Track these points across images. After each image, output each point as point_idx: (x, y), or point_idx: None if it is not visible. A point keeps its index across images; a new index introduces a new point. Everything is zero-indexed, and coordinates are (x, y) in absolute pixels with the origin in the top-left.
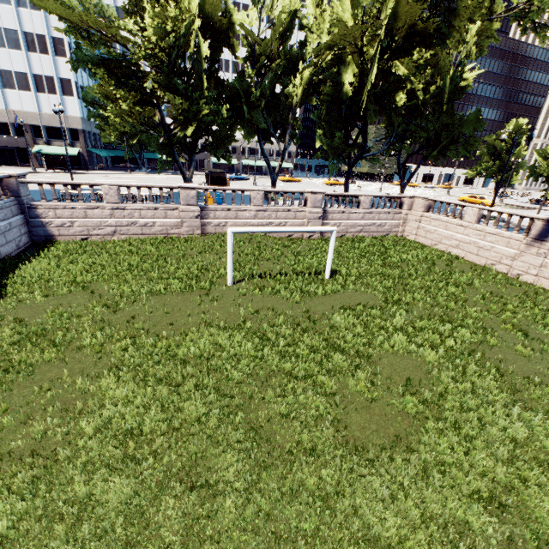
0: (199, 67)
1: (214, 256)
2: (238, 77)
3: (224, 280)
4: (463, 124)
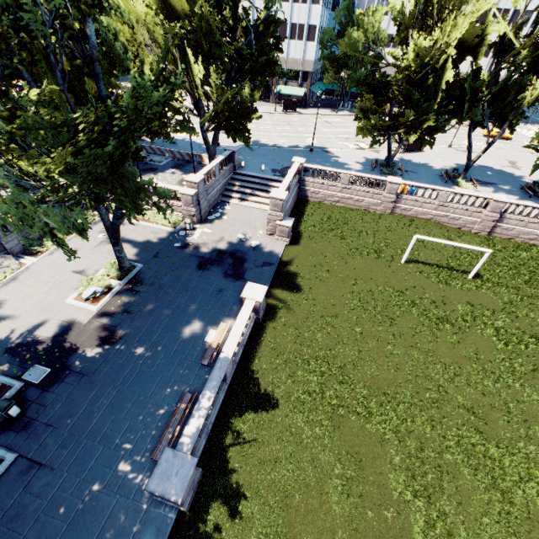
0: (438, 85)
1: (396, 236)
2: (472, 74)
3: (399, 258)
4: None
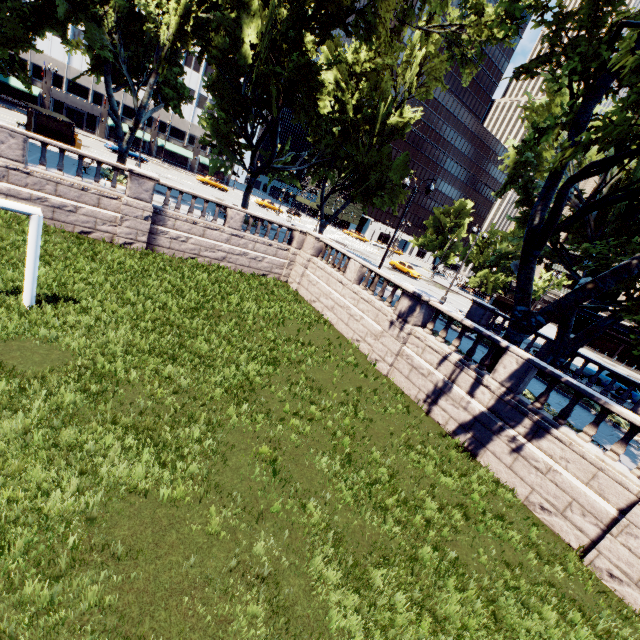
0: None
1: None
2: None
3: None
4: (393, 168)
